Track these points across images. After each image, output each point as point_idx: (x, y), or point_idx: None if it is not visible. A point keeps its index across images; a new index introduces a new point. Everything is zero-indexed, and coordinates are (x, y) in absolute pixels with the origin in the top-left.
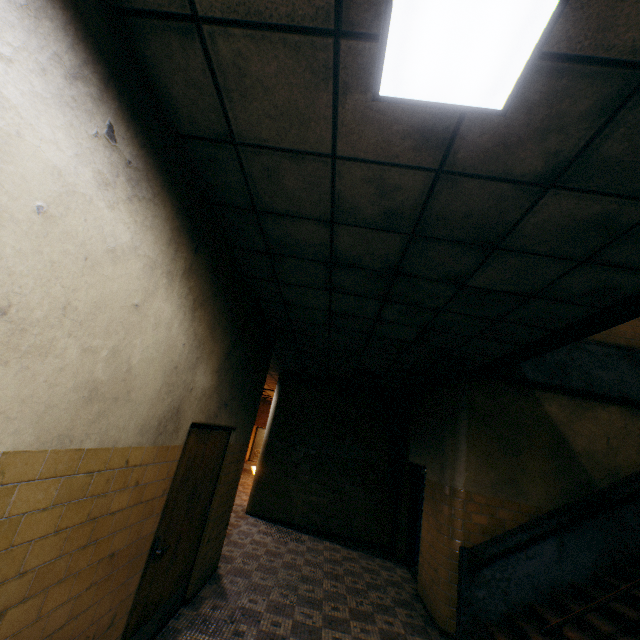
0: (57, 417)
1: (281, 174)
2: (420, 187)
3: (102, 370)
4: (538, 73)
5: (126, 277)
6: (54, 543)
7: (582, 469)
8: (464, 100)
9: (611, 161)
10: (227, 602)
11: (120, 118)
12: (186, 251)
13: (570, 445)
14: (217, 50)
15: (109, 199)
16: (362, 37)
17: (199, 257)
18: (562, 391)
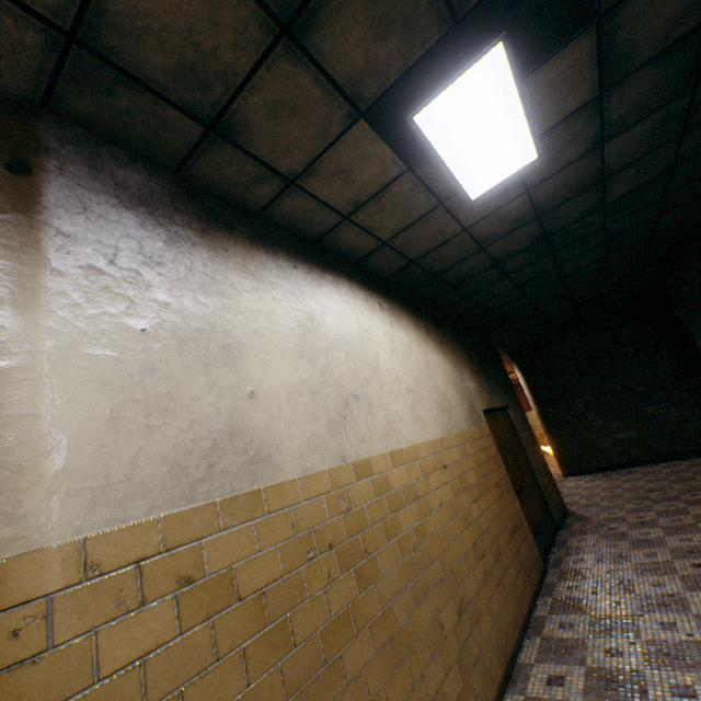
0: (440, 422)
1: (441, 254)
2: (522, 202)
3: (437, 398)
4: (542, 140)
5: (416, 354)
6: (472, 475)
7: None
8: (515, 170)
9: (625, 114)
10: (590, 520)
11: (377, 297)
12: (420, 324)
13: None
14: (395, 244)
15: (395, 329)
16: (452, 196)
17: (424, 321)
18: None
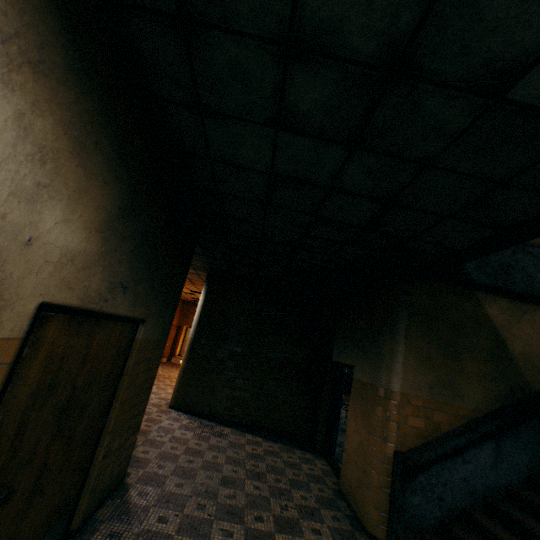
0: None
1: None
2: None
3: None
4: None
5: None
6: None
7: (518, 372)
8: None
9: None
10: (129, 525)
11: None
12: None
13: (508, 348)
14: None
15: None
16: None
17: None
18: (503, 293)
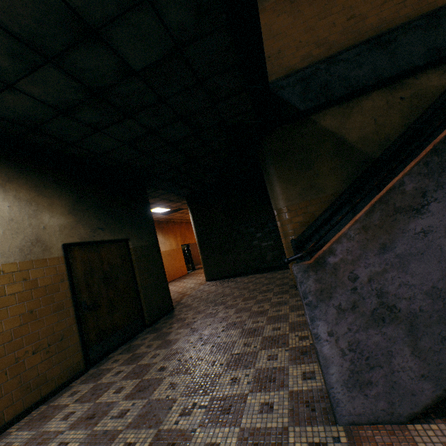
0: None
1: None
2: None
3: None
4: None
5: None
6: None
7: (359, 152)
8: None
9: None
10: (172, 319)
11: None
12: None
13: (347, 141)
14: None
15: None
16: None
17: None
18: (331, 105)
